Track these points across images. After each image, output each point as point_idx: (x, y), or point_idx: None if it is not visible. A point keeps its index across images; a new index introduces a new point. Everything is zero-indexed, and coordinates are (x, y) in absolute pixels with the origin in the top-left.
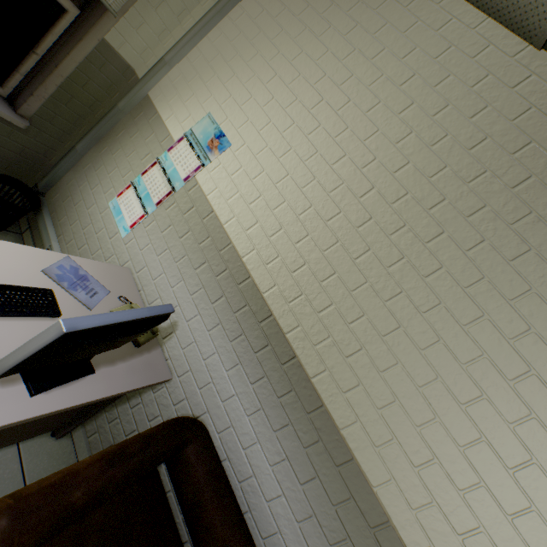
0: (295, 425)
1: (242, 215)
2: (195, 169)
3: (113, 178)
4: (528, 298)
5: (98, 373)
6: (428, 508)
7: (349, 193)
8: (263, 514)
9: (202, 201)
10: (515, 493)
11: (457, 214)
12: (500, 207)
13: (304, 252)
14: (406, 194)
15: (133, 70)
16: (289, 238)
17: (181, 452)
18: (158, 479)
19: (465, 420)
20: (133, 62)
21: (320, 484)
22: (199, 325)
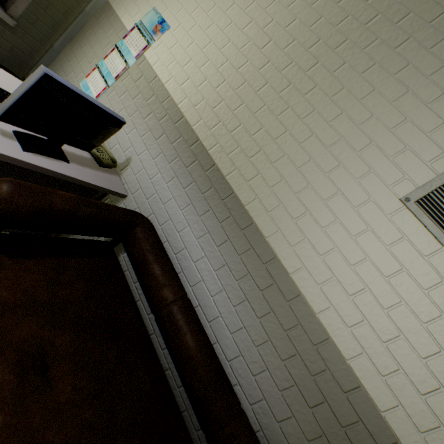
0: (214, 209)
1: (178, 76)
2: (143, 48)
3: (82, 65)
4: (372, 96)
5: (72, 165)
6: (302, 243)
7: (254, 47)
8: (191, 271)
9: (149, 70)
10: (358, 222)
11: (328, 49)
12: (356, 39)
13: (222, 93)
14: (293, 41)
15: None
16: (211, 85)
17: (133, 231)
18: (118, 263)
19: (328, 183)
20: None
21: (230, 244)
22: (147, 156)
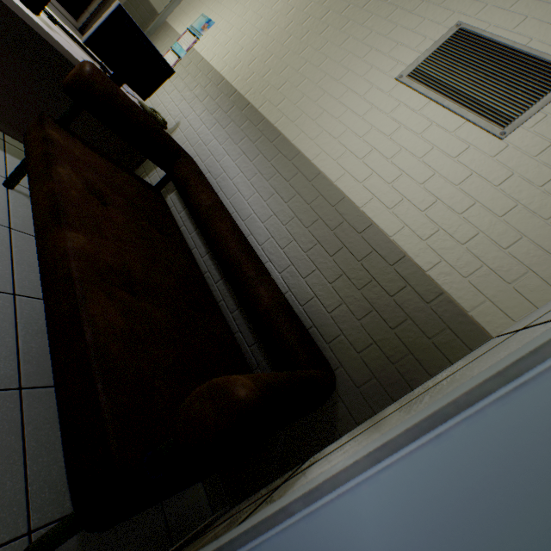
0: (249, 136)
1: (220, 53)
2: (193, 43)
3: None
4: (371, 20)
5: None
6: (321, 136)
7: (281, 16)
8: (229, 188)
9: (197, 57)
10: (365, 106)
11: (337, 1)
12: None
13: (256, 54)
14: (311, 3)
15: (157, 13)
16: (247, 51)
17: (179, 161)
18: (165, 202)
19: (340, 87)
20: (157, 7)
21: (262, 156)
22: (193, 116)
